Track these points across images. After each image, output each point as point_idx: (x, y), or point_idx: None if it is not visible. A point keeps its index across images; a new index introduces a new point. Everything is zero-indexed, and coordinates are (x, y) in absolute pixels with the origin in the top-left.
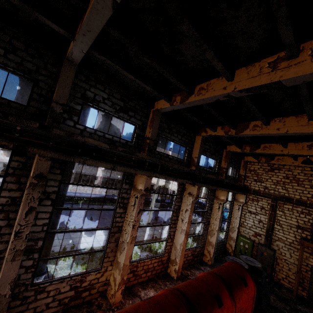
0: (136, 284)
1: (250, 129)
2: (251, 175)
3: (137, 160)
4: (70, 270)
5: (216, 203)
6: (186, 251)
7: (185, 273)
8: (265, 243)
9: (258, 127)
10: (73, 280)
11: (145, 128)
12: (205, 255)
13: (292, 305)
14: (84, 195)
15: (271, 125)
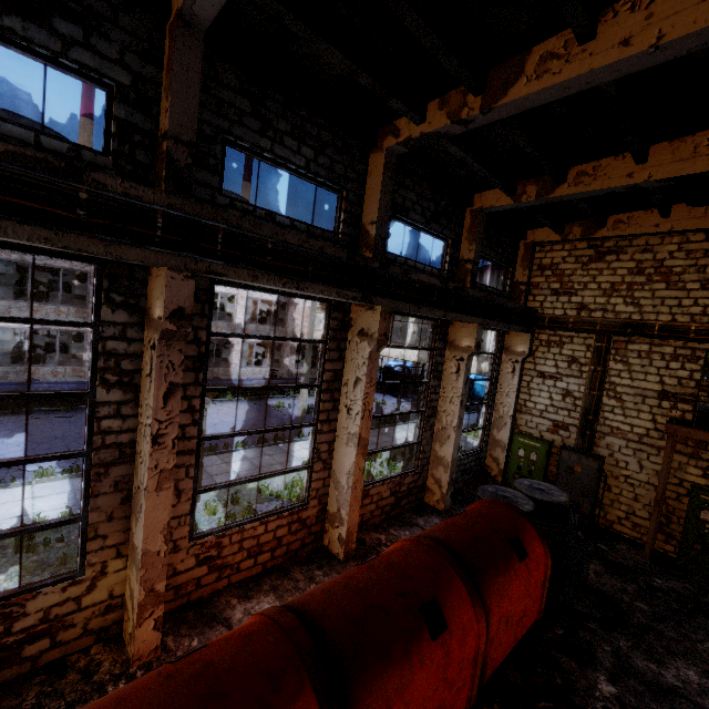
0: (225, 590)
1: (528, 78)
2: (545, 281)
3: (106, 203)
4: (42, 575)
5: (452, 360)
6: (373, 488)
7: (373, 539)
8: (578, 445)
9: (556, 59)
10: None
11: (156, 102)
12: (429, 490)
13: (640, 579)
14: None
15: (602, 37)
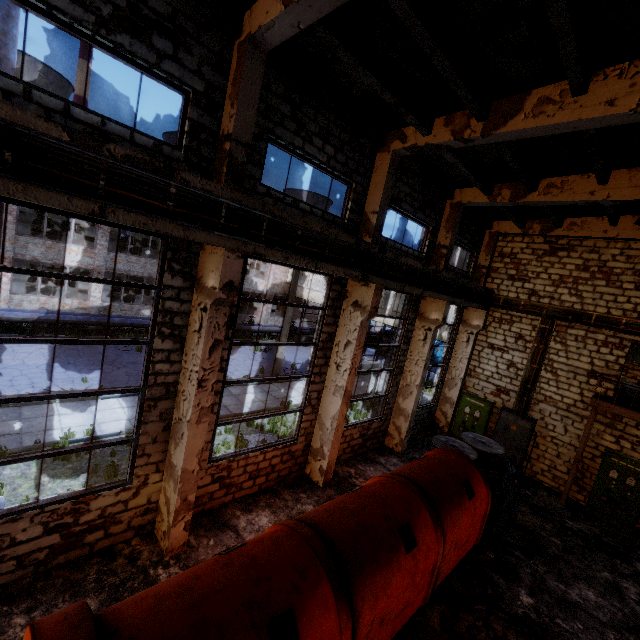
0: (230, 503)
1: (525, 115)
2: (504, 267)
3: (188, 196)
4: (78, 480)
5: (421, 329)
6: (347, 430)
7: (344, 472)
8: (516, 408)
9: (551, 104)
10: (50, 513)
11: (221, 106)
12: (389, 435)
13: (556, 520)
14: (133, 322)
15: (592, 93)
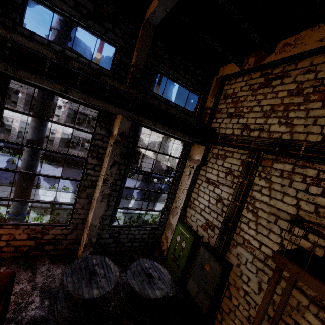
0: None
1: None
2: (225, 107)
3: None
4: None
5: (109, 145)
6: (2, 228)
7: None
8: (216, 246)
9: None
10: None
11: None
12: (80, 245)
13: None
14: None
15: None
